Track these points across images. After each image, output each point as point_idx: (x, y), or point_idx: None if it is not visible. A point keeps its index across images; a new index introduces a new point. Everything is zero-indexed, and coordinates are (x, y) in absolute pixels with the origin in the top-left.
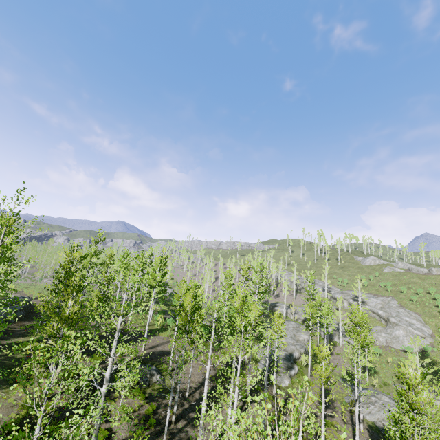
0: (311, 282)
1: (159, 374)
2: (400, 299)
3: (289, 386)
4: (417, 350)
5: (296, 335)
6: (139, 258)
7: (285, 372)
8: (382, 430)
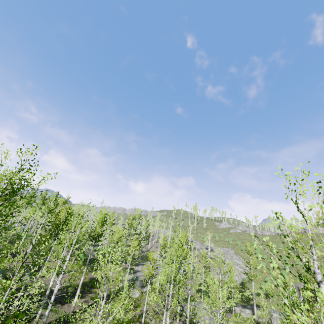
0: (176, 232)
1: (30, 275)
2: (236, 249)
3: (138, 297)
4: (239, 282)
5: (159, 269)
6: (42, 195)
7: (139, 289)
8: (193, 322)
